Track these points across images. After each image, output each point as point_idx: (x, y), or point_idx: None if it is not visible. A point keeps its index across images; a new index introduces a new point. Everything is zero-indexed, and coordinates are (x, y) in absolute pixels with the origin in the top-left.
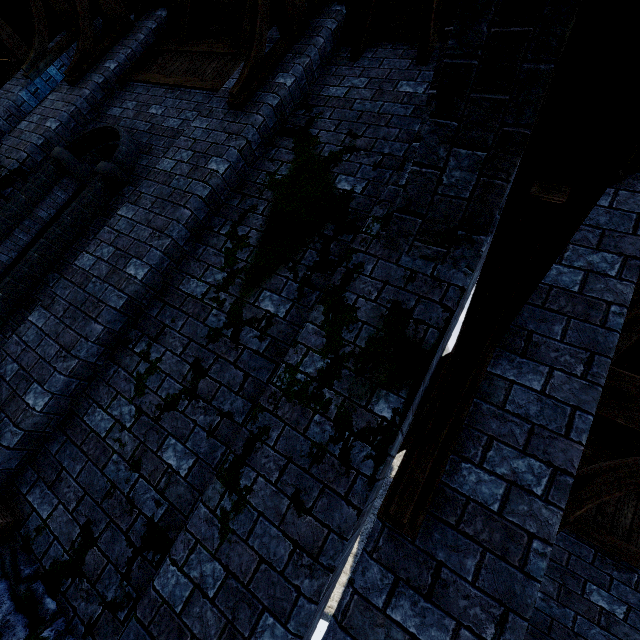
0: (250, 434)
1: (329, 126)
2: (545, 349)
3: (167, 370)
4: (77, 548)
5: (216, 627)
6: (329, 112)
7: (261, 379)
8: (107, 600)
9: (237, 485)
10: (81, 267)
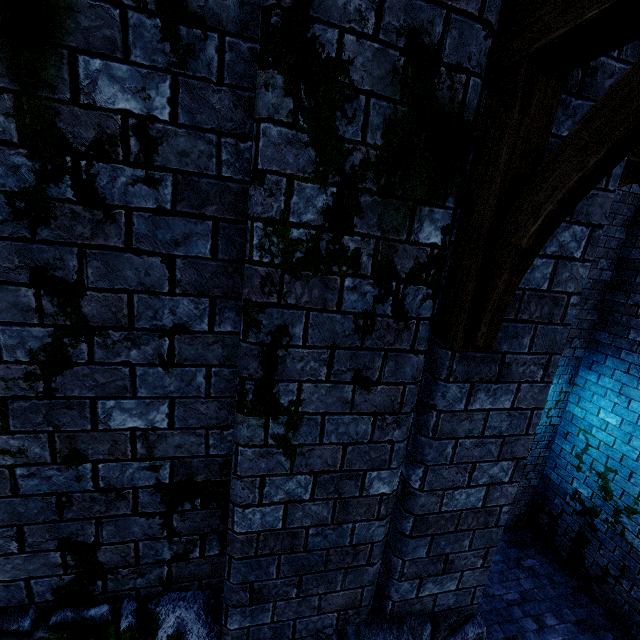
0: (261, 347)
1: None
2: (601, 77)
3: None
4: (76, 564)
5: (326, 510)
6: None
7: (200, 255)
8: (167, 560)
9: (279, 407)
10: None
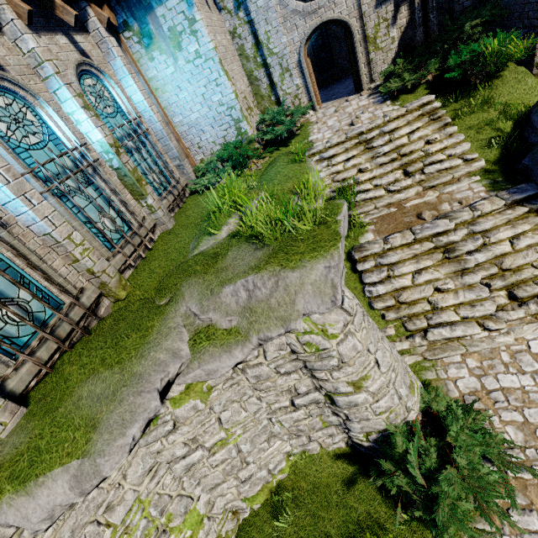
0: None
1: None
2: None
3: None
4: None
5: None
6: None
7: None
8: None
9: None
10: None
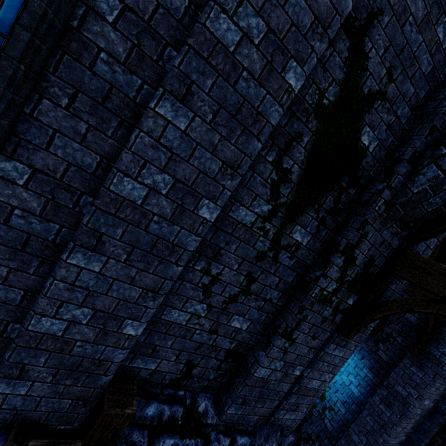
0: (299, 319)
1: (381, 45)
2: None
3: (227, 280)
4: (185, 371)
5: (280, 375)
6: (388, 17)
7: (288, 281)
8: (210, 379)
9: (291, 338)
10: (126, 198)
